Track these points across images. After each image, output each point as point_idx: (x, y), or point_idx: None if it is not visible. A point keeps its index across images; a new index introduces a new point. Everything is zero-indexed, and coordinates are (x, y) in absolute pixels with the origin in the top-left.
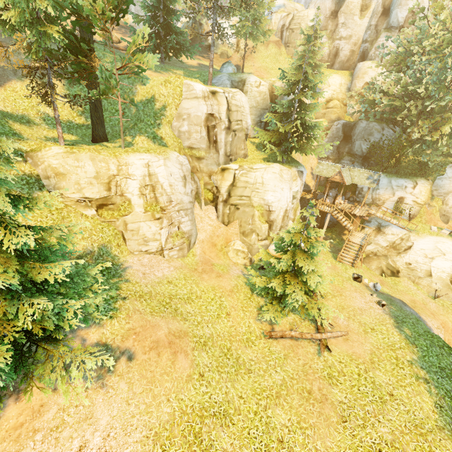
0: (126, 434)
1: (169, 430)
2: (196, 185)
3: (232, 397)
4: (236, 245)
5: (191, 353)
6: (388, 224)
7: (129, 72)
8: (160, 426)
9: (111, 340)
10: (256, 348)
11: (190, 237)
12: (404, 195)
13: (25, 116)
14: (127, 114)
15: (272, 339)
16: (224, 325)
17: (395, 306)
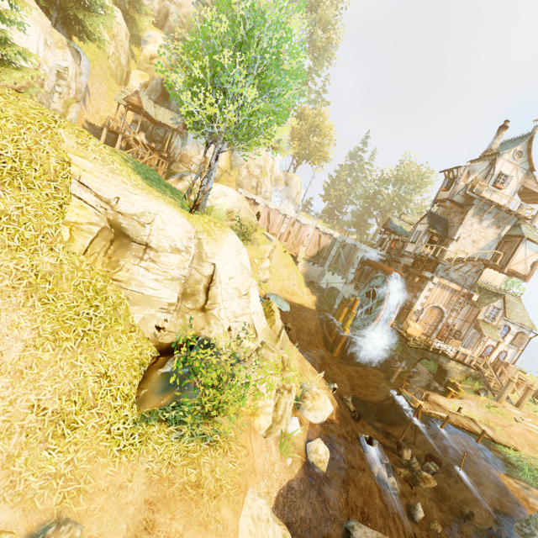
0: None
1: None
2: None
3: None
4: None
5: None
6: (189, 174)
7: None
8: None
9: None
10: None
11: None
12: (208, 156)
13: None
14: None
15: None
16: None
17: None
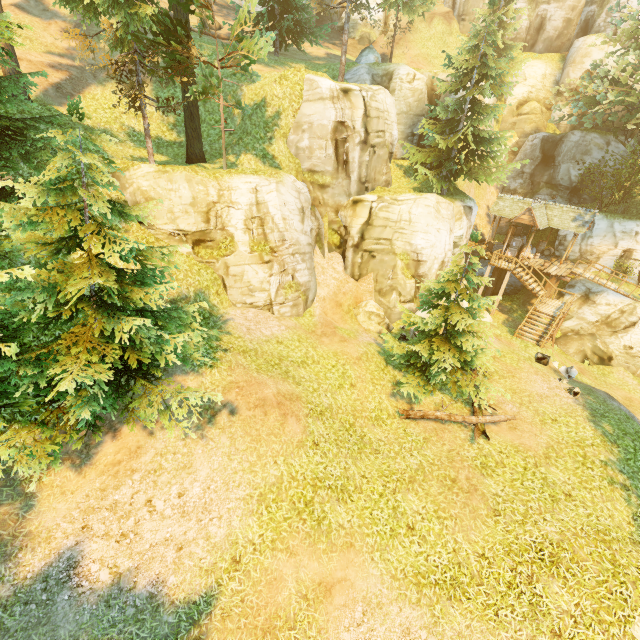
0: (227, 490)
1: (276, 493)
2: (318, 223)
3: (352, 474)
4: (369, 306)
5: (303, 419)
6: (601, 289)
7: (234, 64)
8: (266, 487)
9: (211, 391)
10: (388, 428)
11: (307, 292)
12: (633, 247)
13: (107, 131)
14: (230, 126)
15: (409, 420)
16: (348, 398)
17: (596, 397)
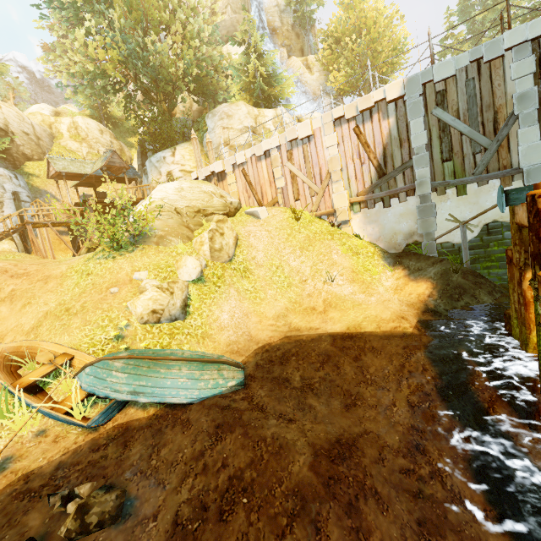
0: None
1: None
2: None
3: None
4: None
5: None
6: None
7: None
8: None
9: None
10: None
11: None
12: (169, 169)
13: None
14: None
15: None
16: None
17: None
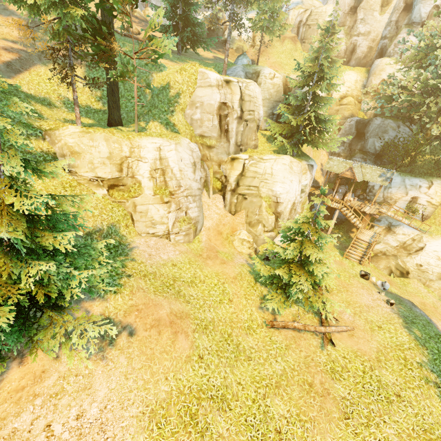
0: (122, 408)
1: (166, 408)
2: (205, 173)
3: (230, 382)
4: (242, 234)
5: (191, 335)
6: (399, 223)
7: (146, 57)
8: (157, 403)
9: (113, 315)
10: (257, 336)
11: (196, 224)
12: (418, 195)
13: (46, 99)
14: (142, 100)
15: (274, 329)
16: (226, 311)
17: (405, 306)
